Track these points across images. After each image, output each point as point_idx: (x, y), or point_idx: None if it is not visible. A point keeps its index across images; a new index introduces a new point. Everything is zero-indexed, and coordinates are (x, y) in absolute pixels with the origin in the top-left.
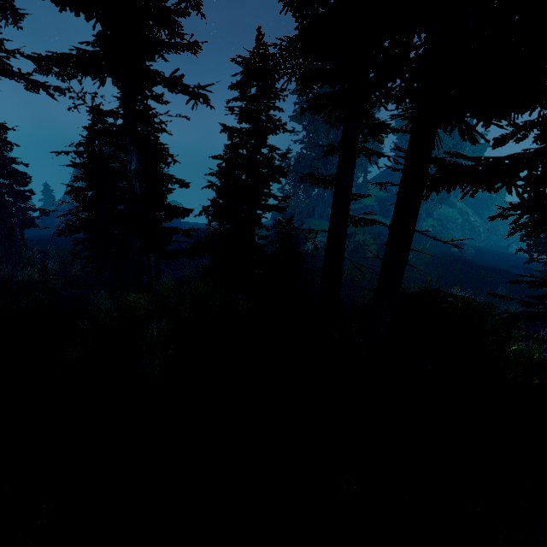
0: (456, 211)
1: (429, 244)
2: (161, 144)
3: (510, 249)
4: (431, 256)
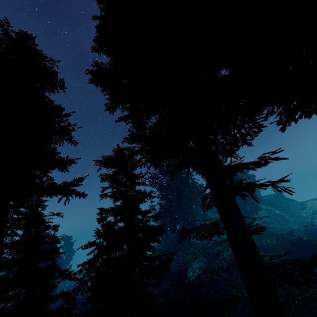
0: (264, 211)
1: (274, 240)
2: (54, 238)
3: (315, 223)
4: (284, 250)
